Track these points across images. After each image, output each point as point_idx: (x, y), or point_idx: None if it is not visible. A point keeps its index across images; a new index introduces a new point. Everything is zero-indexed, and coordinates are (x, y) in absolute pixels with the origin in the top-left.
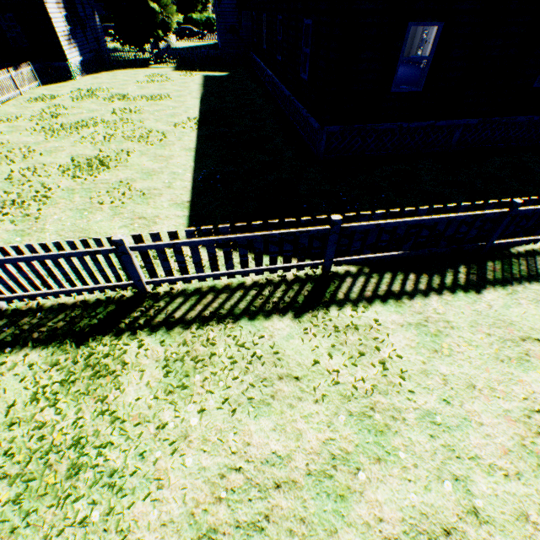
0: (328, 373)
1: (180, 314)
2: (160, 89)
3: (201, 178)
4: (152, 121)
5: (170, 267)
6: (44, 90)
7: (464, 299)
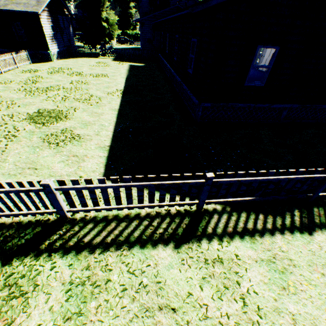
0: (199, 305)
1: (88, 238)
2: (102, 71)
3: (119, 129)
4: (94, 89)
5: (85, 201)
6: (32, 66)
7: (301, 240)
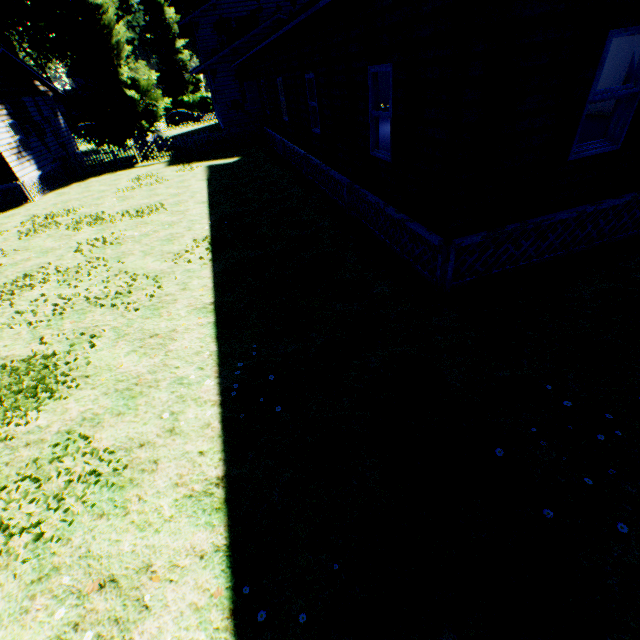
0: None
1: None
2: (150, 197)
3: (236, 386)
4: (137, 255)
5: None
6: None
7: None
